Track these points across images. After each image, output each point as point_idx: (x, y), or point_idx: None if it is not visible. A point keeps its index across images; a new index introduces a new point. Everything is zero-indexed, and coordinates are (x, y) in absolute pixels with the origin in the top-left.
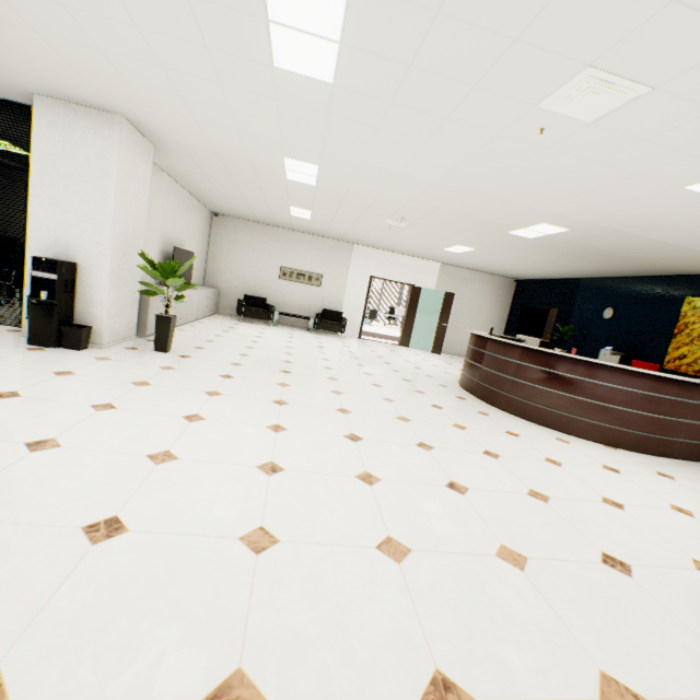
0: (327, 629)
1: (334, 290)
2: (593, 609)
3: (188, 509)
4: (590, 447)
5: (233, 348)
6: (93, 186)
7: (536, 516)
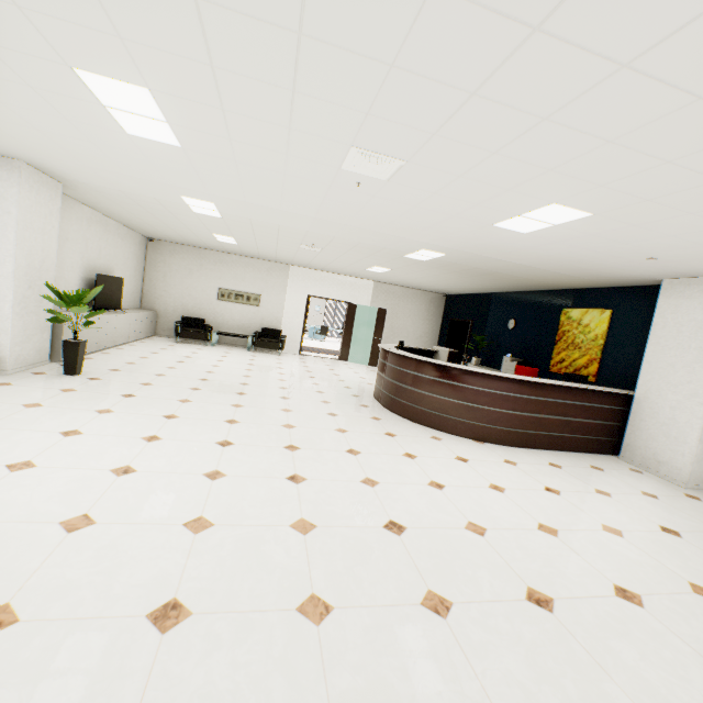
0: (99, 578)
1: (272, 309)
2: (344, 557)
3: (24, 504)
4: (458, 443)
5: (152, 369)
6: None
7: (353, 497)
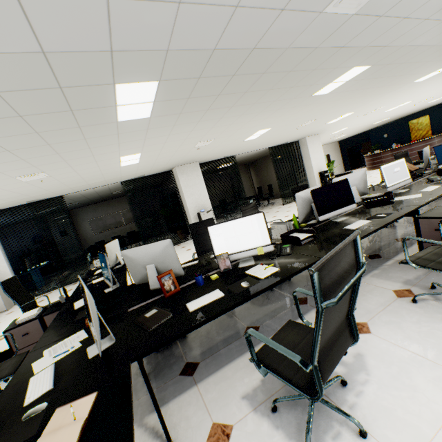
0: None
1: None
2: None
3: None
4: None
5: None
6: (319, 152)
7: None
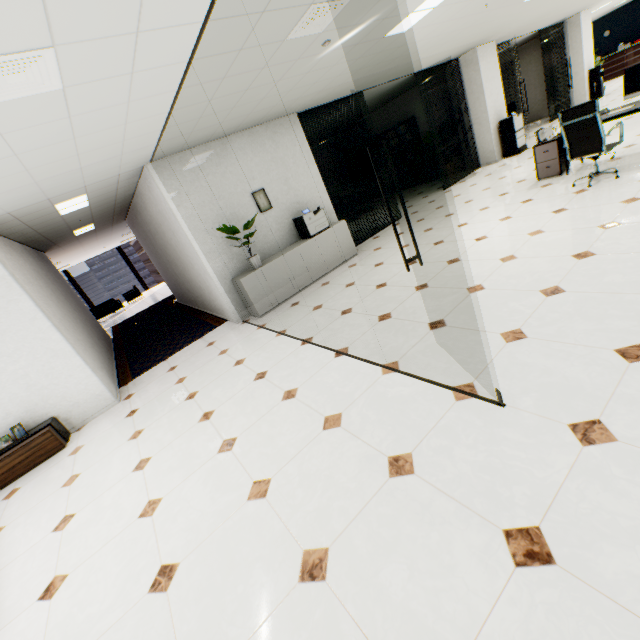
0: None
1: None
2: None
3: None
4: None
5: None
6: (589, 39)
7: None
